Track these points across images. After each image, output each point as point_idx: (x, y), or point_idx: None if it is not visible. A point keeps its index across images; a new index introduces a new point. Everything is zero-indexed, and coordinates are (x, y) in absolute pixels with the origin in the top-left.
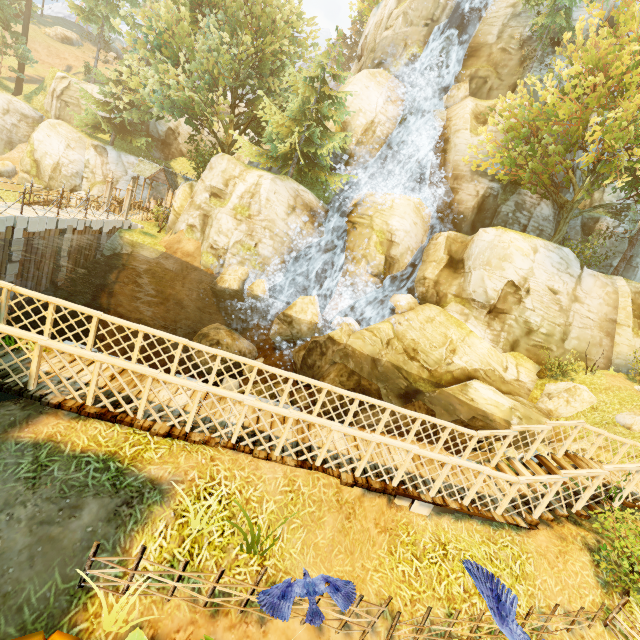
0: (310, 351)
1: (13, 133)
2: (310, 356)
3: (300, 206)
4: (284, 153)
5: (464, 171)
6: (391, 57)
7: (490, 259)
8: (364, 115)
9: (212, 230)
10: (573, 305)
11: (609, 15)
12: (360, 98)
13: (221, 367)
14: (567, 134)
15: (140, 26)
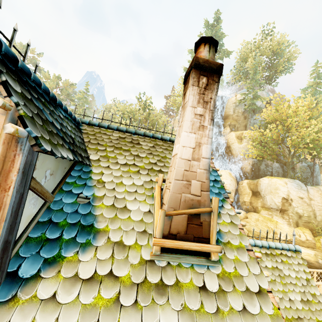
0: None
1: None
2: None
3: None
4: None
5: (241, 157)
6: None
7: (271, 190)
8: None
9: None
10: (311, 202)
11: (266, 101)
12: None
13: None
14: (274, 140)
15: None
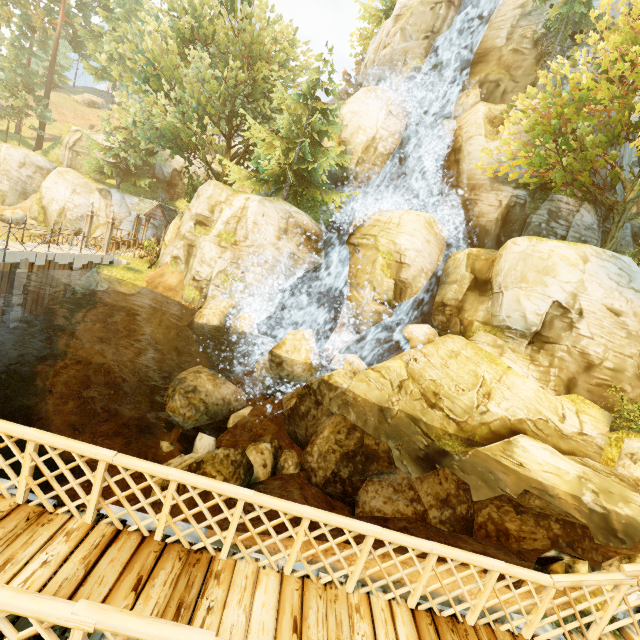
0: (301, 398)
1: (28, 184)
2: (301, 405)
3: (292, 229)
4: (275, 174)
5: (482, 180)
6: (391, 73)
7: (525, 275)
8: (364, 132)
9: (195, 260)
10: None
11: None
12: (359, 115)
13: (37, 462)
14: (605, 125)
15: (150, 80)
